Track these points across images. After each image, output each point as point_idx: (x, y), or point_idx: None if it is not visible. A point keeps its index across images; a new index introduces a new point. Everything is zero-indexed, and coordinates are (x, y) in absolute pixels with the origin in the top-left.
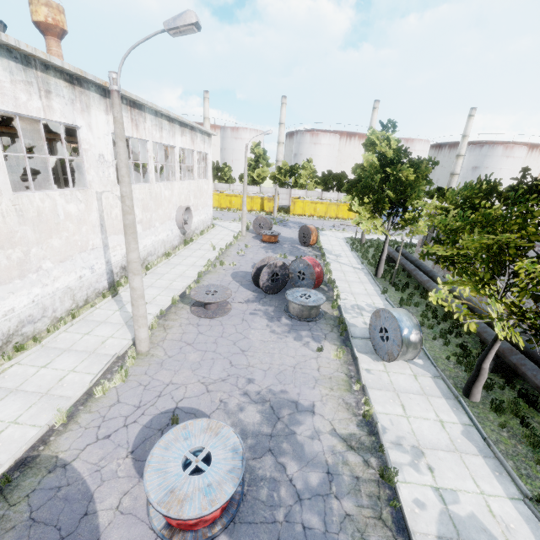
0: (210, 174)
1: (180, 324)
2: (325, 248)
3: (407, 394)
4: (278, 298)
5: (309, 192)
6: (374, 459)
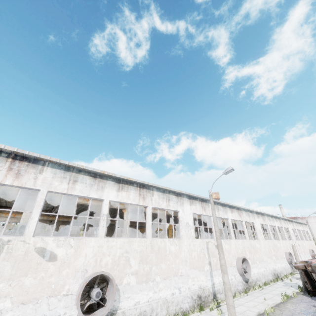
0: (311, 238)
1: None
2: None
3: None
4: None
5: None
6: None
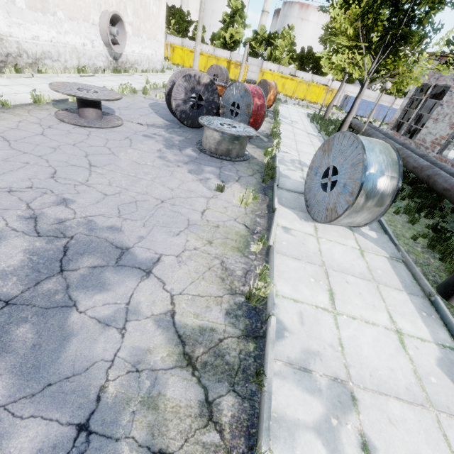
0: None
1: (20, 120)
2: (281, 114)
3: (344, 275)
4: (196, 132)
5: (281, 68)
6: (231, 400)
